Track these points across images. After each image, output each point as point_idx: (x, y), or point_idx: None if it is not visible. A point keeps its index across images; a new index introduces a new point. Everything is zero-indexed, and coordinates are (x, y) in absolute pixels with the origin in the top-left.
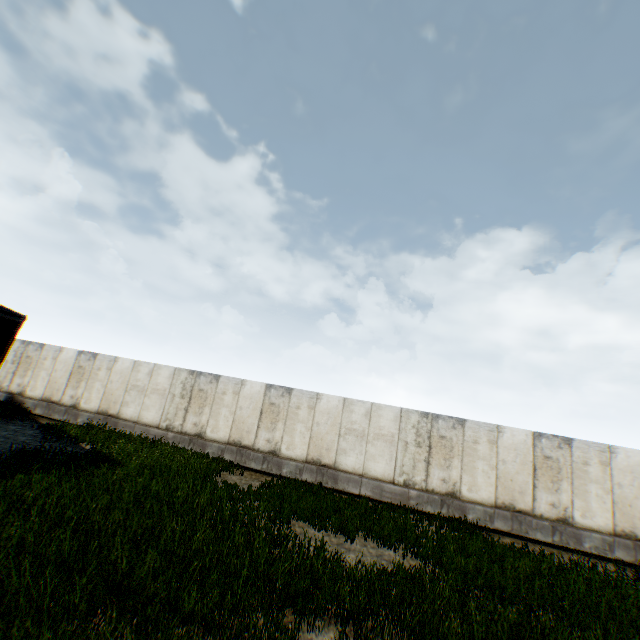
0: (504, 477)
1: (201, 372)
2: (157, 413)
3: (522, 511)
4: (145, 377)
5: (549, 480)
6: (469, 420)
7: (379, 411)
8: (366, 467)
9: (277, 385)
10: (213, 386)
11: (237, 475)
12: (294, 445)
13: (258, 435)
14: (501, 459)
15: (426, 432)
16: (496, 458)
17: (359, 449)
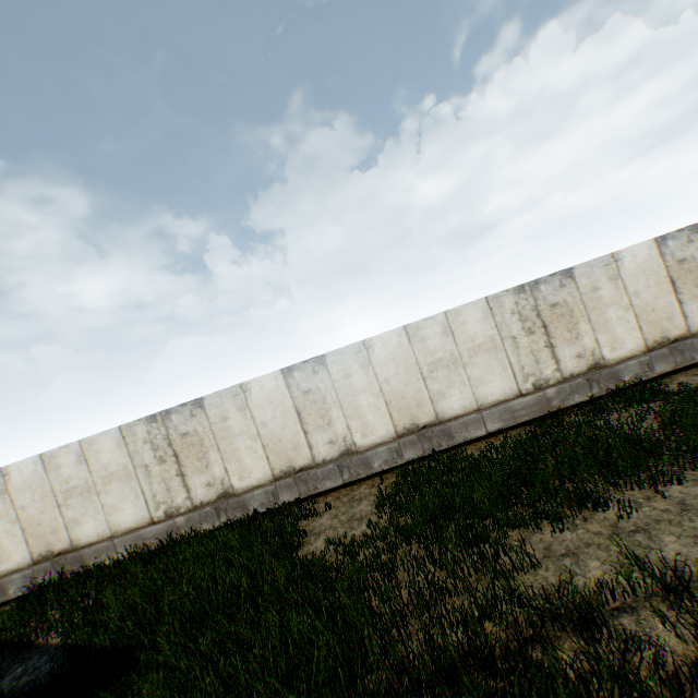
0: (643, 312)
1: (167, 410)
2: (137, 506)
3: (677, 338)
4: (77, 469)
5: (692, 286)
6: (576, 266)
7: (459, 318)
8: (479, 397)
9: (298, 363)
10: (200, 419)
11: (323, 514)
12: (370, 426)
13: (312, 444)
14: (632, 292)
15: (531, 311)
16: (626, 295)
17: (459, 381)
